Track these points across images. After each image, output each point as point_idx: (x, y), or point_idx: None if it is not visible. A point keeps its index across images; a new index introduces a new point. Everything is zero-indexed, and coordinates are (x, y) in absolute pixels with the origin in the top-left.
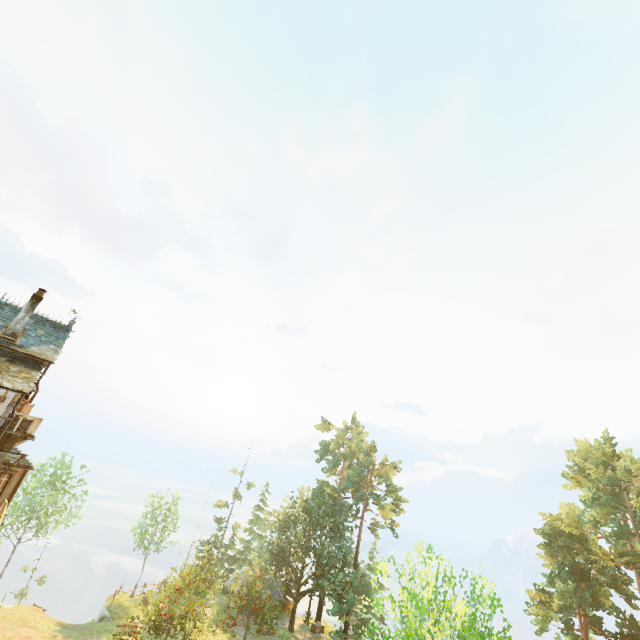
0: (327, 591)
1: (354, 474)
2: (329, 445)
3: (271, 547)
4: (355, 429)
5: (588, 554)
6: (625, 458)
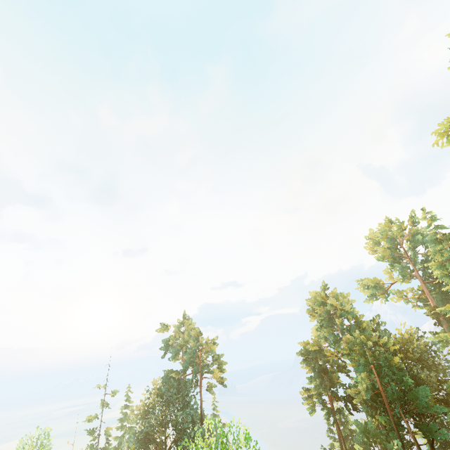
0: (185, 448)
1: (189, 357)
2: (169, 341)
3: (137, 436)
4: (186, 323)
5: (325, 357)
6: (329, 298)
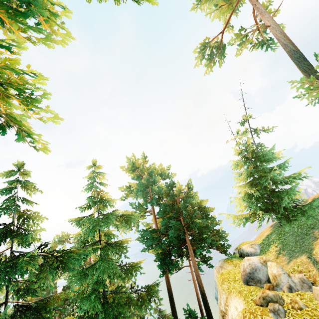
0: None
1: None
2: None
3: None
4: None
5: None
6: None
